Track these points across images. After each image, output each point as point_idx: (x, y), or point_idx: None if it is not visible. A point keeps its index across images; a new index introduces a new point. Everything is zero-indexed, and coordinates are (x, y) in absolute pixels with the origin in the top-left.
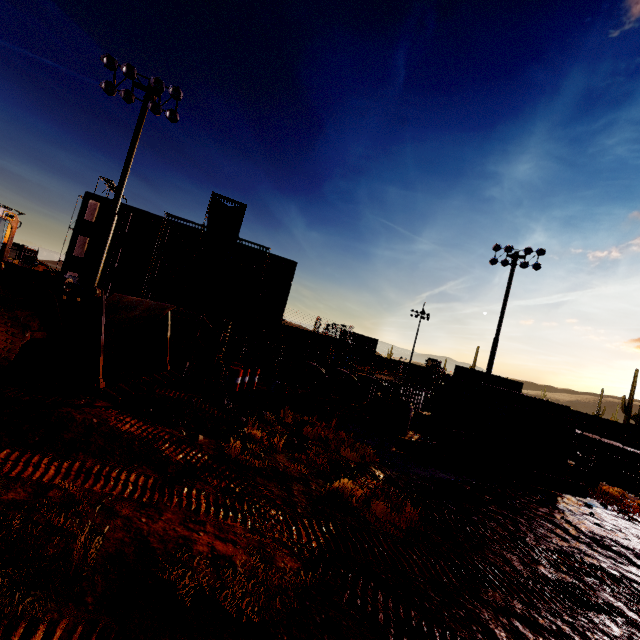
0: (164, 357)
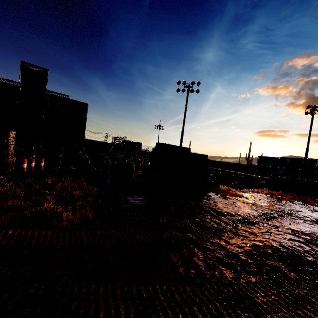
0: None
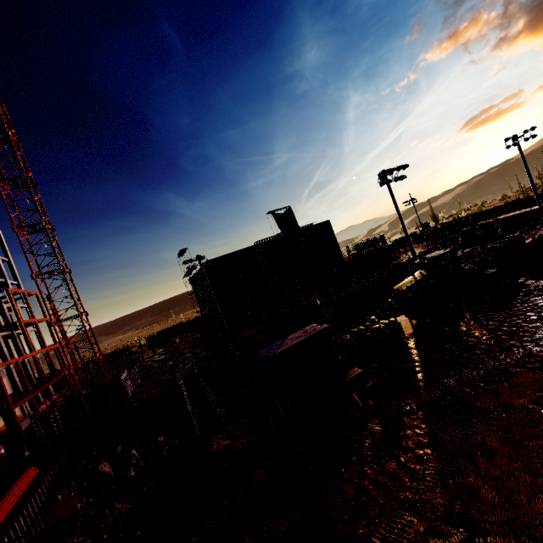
0: None
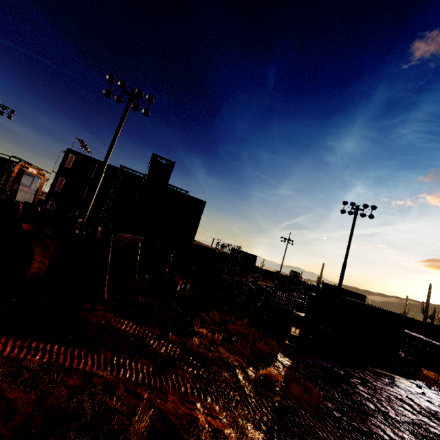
0: (134, 272)
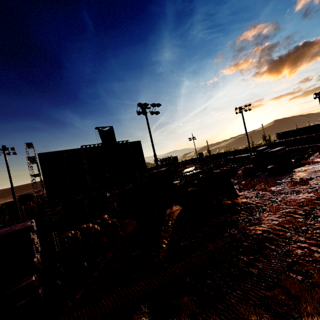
0: None
